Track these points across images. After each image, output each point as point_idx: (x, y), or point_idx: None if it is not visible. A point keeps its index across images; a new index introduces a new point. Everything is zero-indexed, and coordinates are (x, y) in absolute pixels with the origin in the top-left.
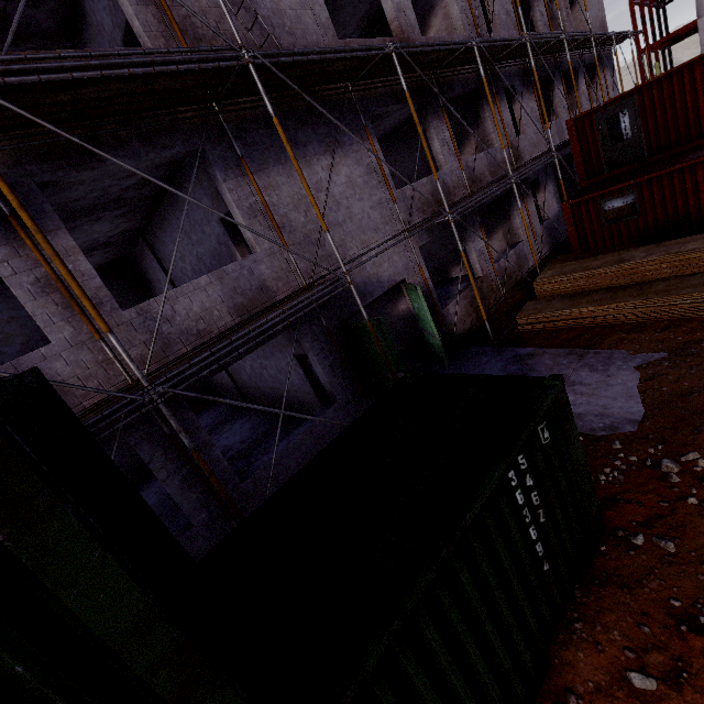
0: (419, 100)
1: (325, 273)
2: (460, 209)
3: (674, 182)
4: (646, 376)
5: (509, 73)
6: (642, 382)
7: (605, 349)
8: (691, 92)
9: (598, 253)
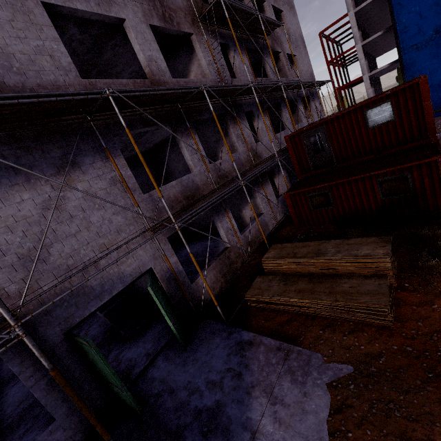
0: (170, 123)
1: (47, 287)
2: (188, 217)
3: (352, 187)
4: (335, 404)
5: (249, 102)
6: (332, 414)
7: (306, 347)
8: (357, 127)
9: (311, 229)
